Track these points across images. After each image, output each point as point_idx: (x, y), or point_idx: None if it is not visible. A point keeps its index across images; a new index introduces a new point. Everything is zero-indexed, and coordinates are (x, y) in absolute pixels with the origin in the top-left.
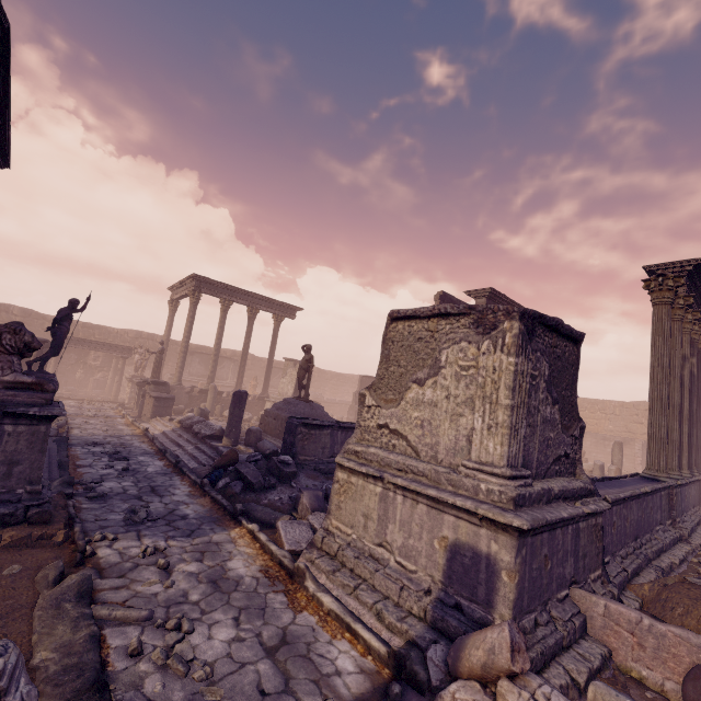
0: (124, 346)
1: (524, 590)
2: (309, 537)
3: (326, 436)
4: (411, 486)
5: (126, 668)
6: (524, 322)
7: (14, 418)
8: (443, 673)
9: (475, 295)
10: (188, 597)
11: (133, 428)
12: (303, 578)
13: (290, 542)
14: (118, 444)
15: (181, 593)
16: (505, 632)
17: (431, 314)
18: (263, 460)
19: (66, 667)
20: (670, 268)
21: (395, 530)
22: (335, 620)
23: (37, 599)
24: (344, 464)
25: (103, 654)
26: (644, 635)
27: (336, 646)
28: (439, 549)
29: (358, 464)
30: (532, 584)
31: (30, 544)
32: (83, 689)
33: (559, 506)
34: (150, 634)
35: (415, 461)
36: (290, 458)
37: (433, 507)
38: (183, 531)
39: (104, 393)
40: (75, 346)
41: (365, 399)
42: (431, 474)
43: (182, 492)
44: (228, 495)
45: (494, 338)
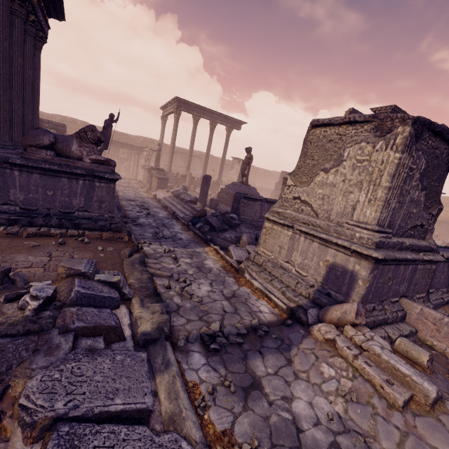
0: (138, 146)
1: (370, 291)
2: (246, 256)
3: (258, 206)
4: (310, 232)
5: (165, 292)
6: (414, 127)
7: (99, 179)
8: (315, 319)
9: (379, 111)
10: (187, 272)
11: (148, 194)
12: (243, 273)
13: (236, 256)
14: (142, 201)
15: (184, 270)
16: (354, 305)
17: (342, 122)
18: (220, 216)
19: (141, 286)
20: None
21: (297, 255)
22: (260, 292)
23: (123, 261)
24: (270, 218)
25: (154, 285)
26: (442, 326)
27: (260, 302)
28: (322, 266)
29: (279, 219)
30: (377, 290)
31: (114, 240)
32: (150, 294)
33: (406, 253)
34: (173, 282)
35: (315, 219)
36: (236, 216)
37: (322, 244)
38: (181, 245)
39: (129, 175)
40: (112, 145)
41: (287, 181)
42: (324, 227)
43: (178, 227)
44: (202, 232)
45: (387, 140)
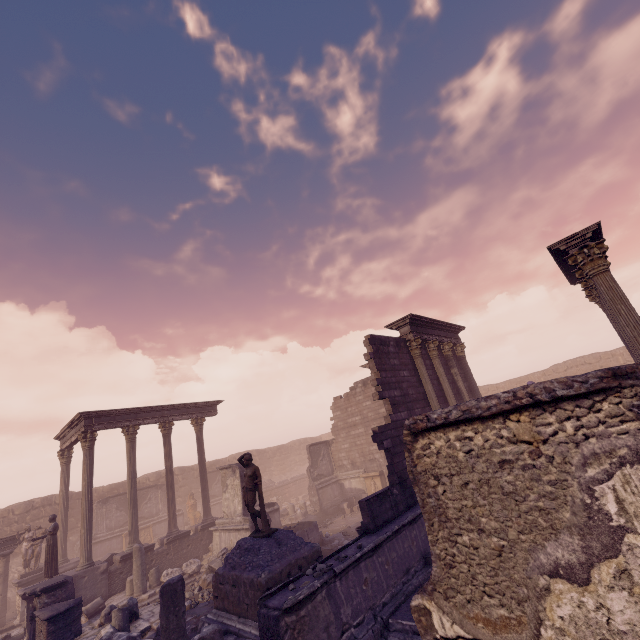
0: (2, 539)
1: None
2: None
3: (324, 603)
4: None
5: None
6: None
7: None
8: None
9: (397, 326)
10: None
11: None
12: None
13: None
14: None
15: None
16: None
17: (508, 408)
18: None
19: None
20: (572, 241)
21: None
22: None
23: None
24: None
25: None
26: None
27: None
28: None
29: None
30: None
31: None
32: None
33: None
34: None
35: None
36: None
37: None
38: None
39: None
40: None
41: (430, 620)
42: None
43: None
44: None
45: None
